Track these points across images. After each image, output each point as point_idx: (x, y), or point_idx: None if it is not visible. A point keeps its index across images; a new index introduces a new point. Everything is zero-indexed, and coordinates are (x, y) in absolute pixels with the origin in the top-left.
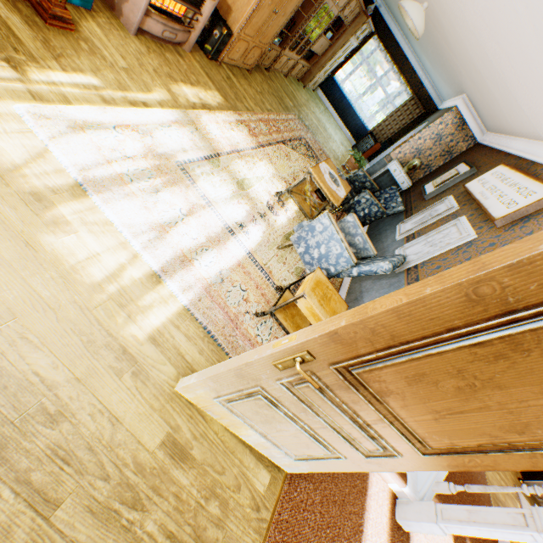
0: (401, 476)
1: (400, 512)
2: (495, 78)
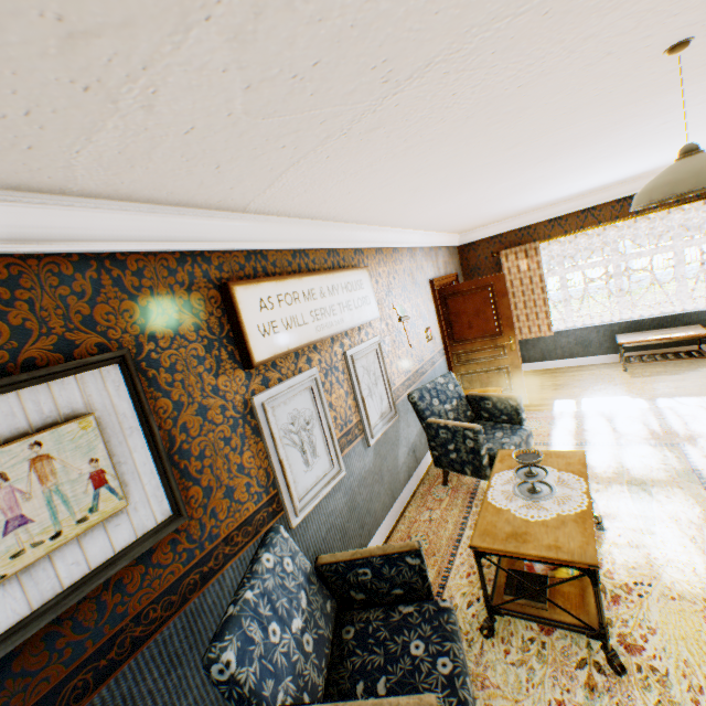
0: None
1: None
2: (319, 101)
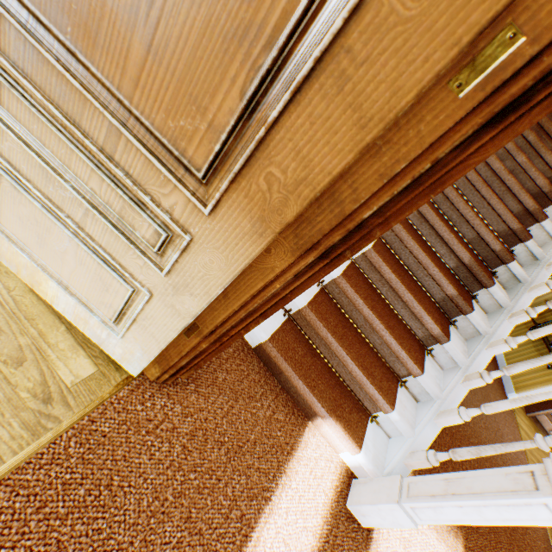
0: (352, 436)
1: (354, 494)
2: None
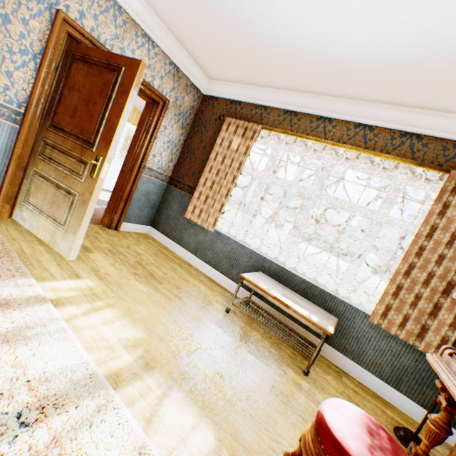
0: None
1: None
2: None
